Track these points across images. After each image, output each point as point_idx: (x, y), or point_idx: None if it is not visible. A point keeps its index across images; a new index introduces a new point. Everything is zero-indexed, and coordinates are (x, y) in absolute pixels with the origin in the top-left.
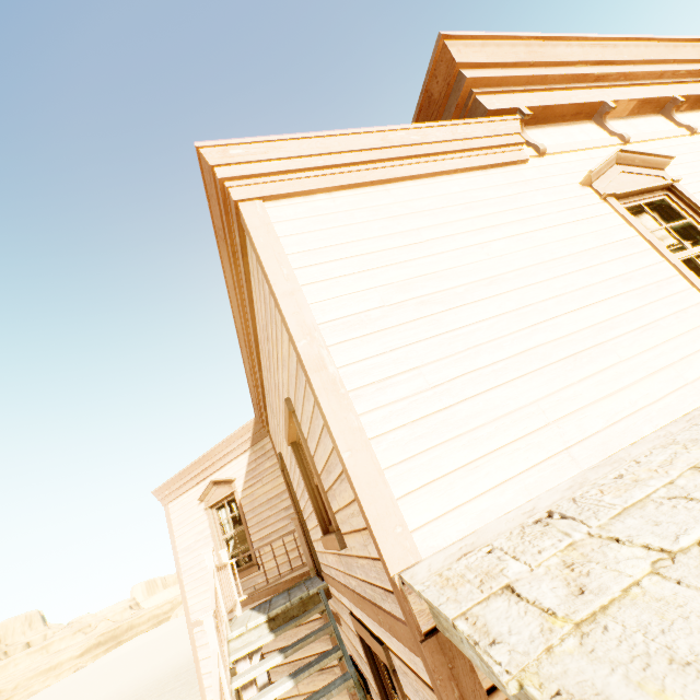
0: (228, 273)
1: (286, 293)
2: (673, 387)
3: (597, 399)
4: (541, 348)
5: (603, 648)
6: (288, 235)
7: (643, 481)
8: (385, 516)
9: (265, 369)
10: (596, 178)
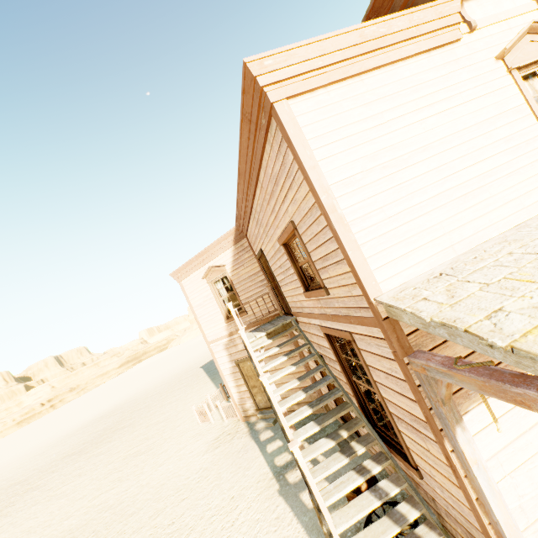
0: (244, 139)
1: (311, 168)
2: (515, 210)
3: (472, 220)
4: (448, 192)
5: (458, 309)
6: (305, 126)
7: (485, 260)
8: (368, 278)
9: (260, 199)
10: (508, 52)
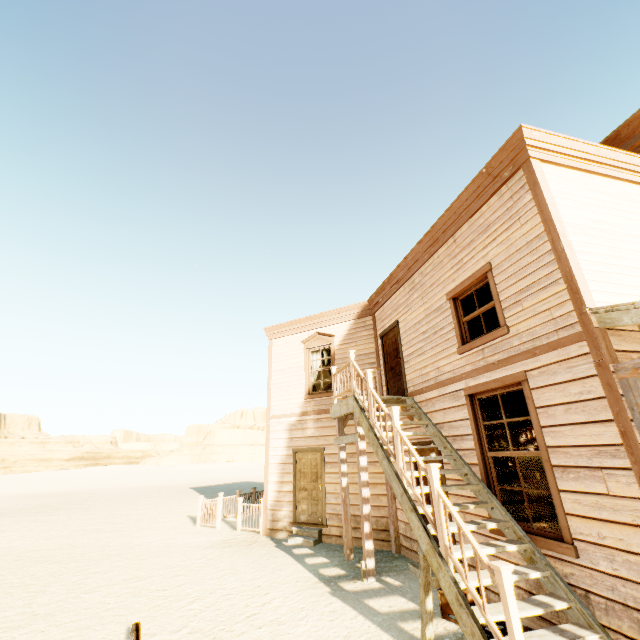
0: (467, 192)
1: (550, 204)
2: None
3: None
4: None
5: None
6: (549, 180)
7: None
8: (585, 291)
9: (441, 256)
10: None
